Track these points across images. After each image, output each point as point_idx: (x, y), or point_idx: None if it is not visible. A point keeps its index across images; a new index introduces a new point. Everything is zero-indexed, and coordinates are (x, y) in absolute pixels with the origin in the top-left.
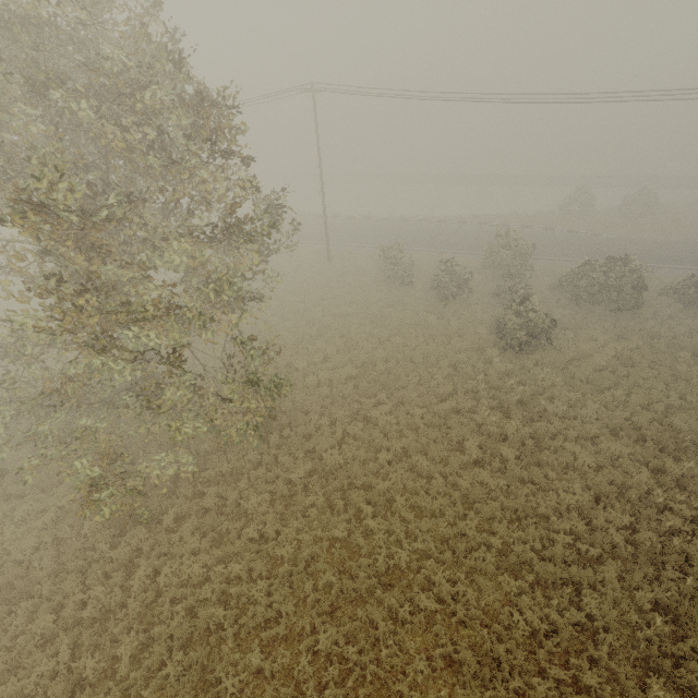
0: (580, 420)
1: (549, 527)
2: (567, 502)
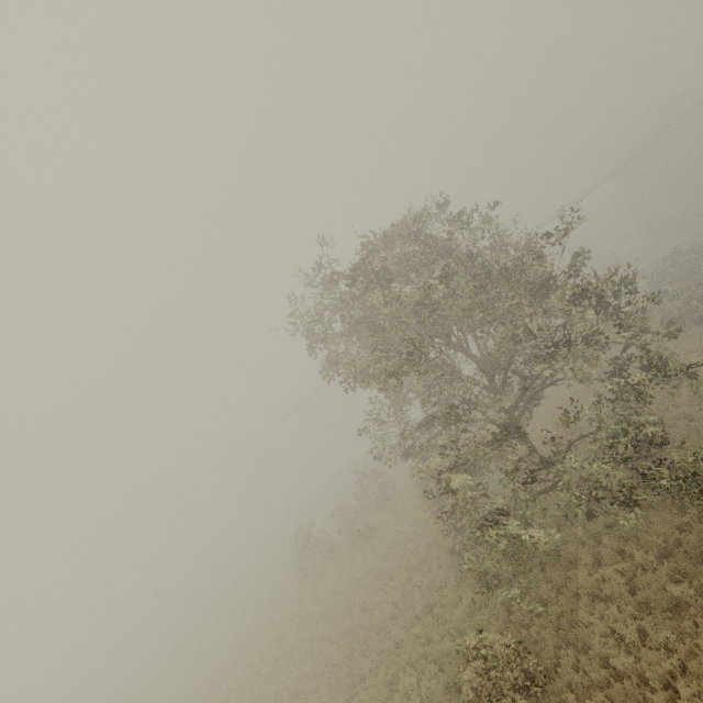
0: None
1: None
2: None
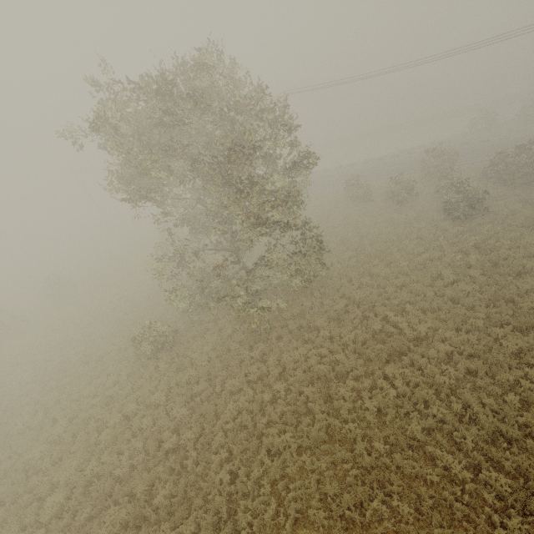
0: (522, 247)
1: (515, 305)
2: (525, 288)
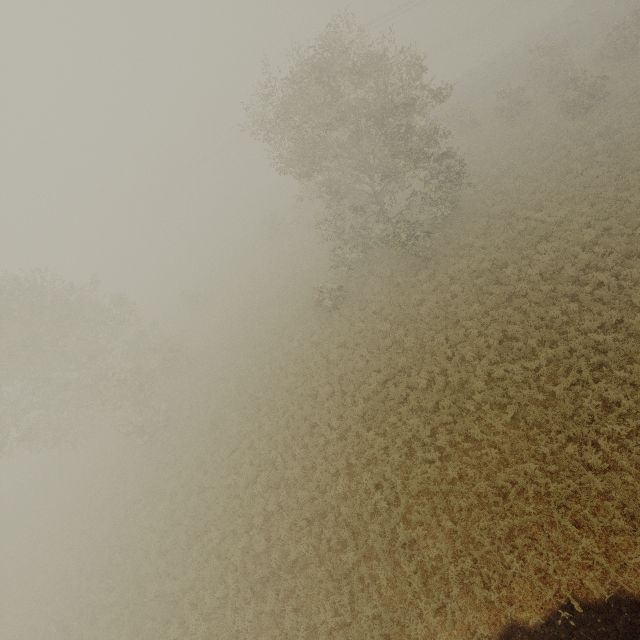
0: None
1: None
2: None
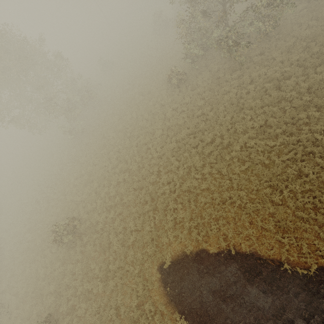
0: None
1: None
2: None
